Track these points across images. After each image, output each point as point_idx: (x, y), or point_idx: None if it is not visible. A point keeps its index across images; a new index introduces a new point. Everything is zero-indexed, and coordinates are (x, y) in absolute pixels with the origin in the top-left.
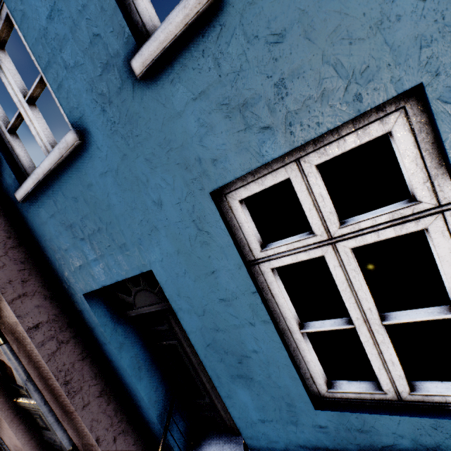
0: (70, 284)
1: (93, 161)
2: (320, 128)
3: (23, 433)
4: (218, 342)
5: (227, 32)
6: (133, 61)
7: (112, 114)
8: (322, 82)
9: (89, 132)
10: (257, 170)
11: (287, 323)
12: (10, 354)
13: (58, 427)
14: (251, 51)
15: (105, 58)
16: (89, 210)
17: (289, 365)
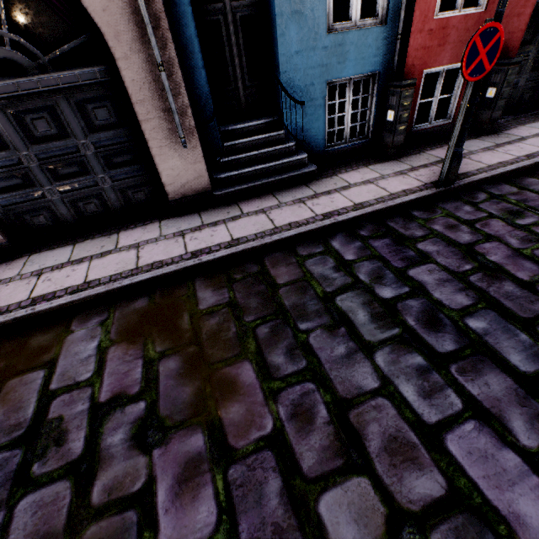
0: None
1: None
2: None
3: None
4: None
5: None
6: None
7: None
8: None
9: None
10: None
11: None
12: None
13: (154, 33)
14: None
15: None
16: None
17: None
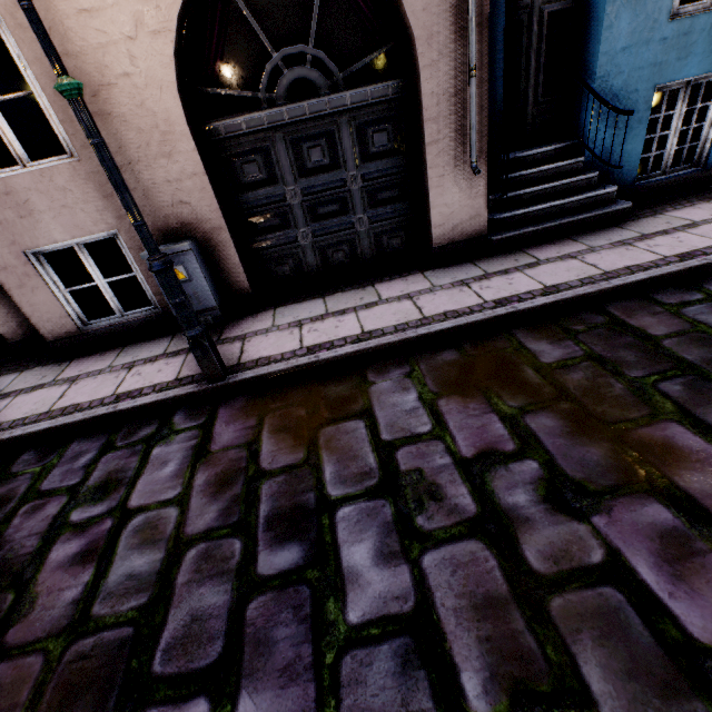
0: None
1: None
2: None
3: (215, 192)
4: None
5: None
6: None
7: None
8: None
9: None
10: None
11: None
12: None
13: (475, 30)
14: None
15: None
16: None
17: None
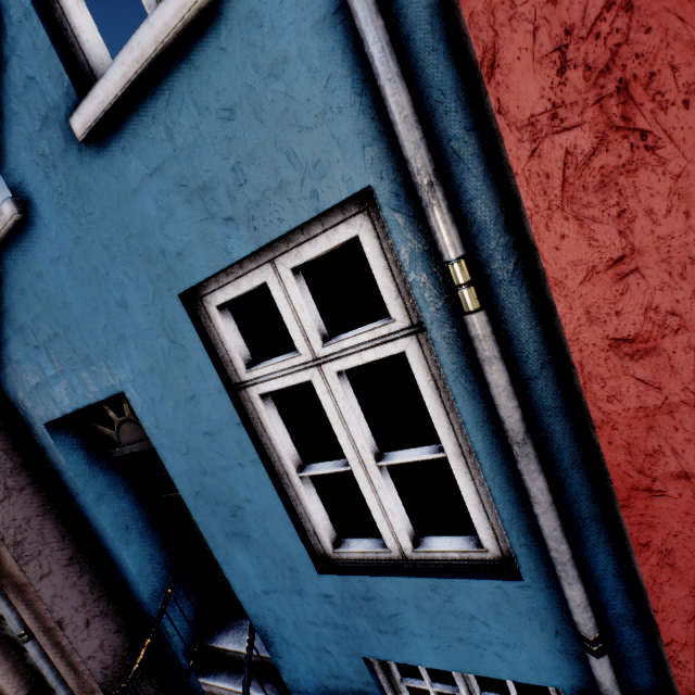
0: (26, 409)
1: (41, 242)
2: (283, 226)
3: None
4: (207, 489)
5: (177, 99)
6: (72, 120)
7: (59, 183)
8: (279, 172)
9: (34, 204)
10: (232, 270)
11: (283, 464)
12: None
13: (4, 603)
14: (205, 125)
15: (44, 109)
16: (42, 308)
17: (286, 517)
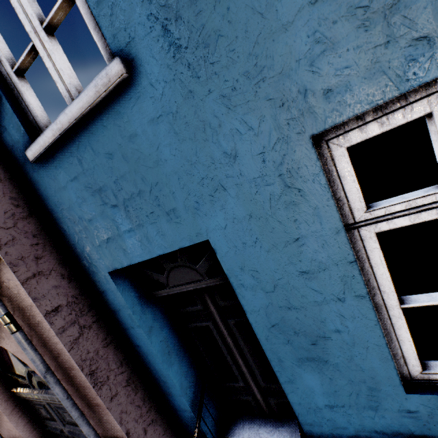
0: (91, 261)
1: (141, 102)
2: None
3: (24, 425)
4: (287, 321)
5: None
6: None
7: (178, 34)
8: None
9: (140, 63)
10: (383, 105)
11: (383, 297)
12: (25, 343)
13: (83, 422)
14: None
15: None
16: (128, 168)
17: (383, 345)
